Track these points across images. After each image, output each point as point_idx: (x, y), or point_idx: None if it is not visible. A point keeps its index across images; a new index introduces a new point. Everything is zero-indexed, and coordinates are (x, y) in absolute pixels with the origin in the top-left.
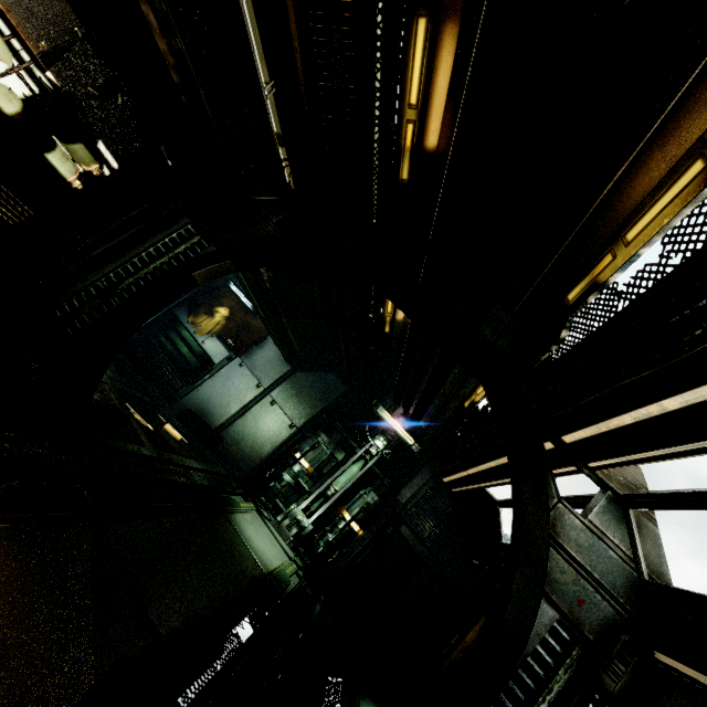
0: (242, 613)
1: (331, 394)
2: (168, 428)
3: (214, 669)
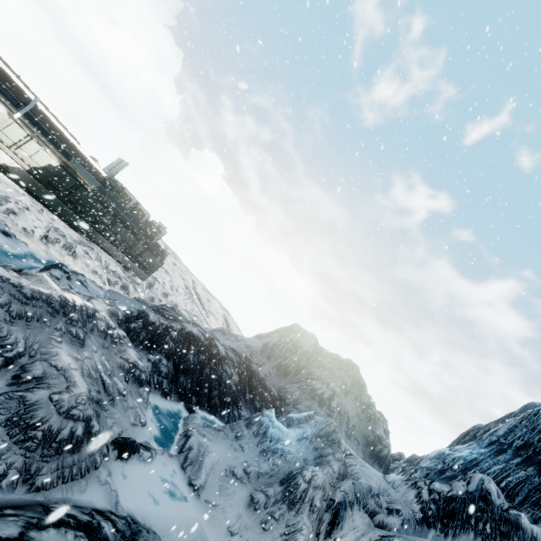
0: None
1: None
2: None
3: None
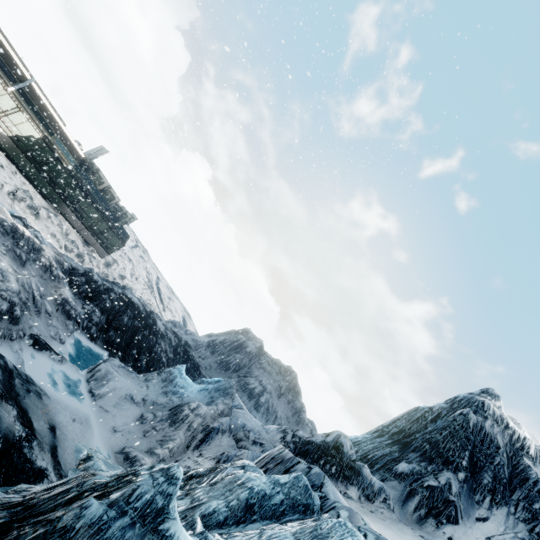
0: None
1: None
2: None
3: None
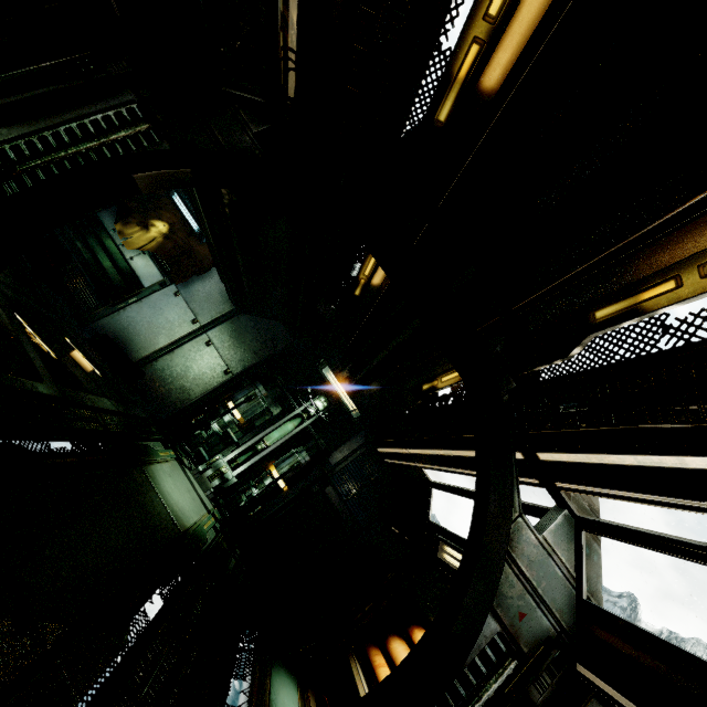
0: (152, 587)
1: (276, 345)
2: (77, 355)
3: (114, 663)
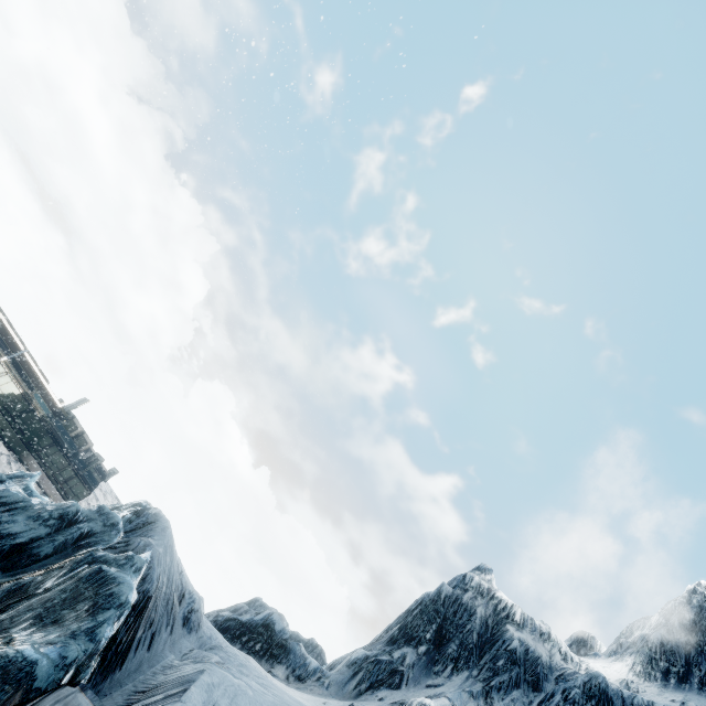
0: None
1: None
2: None
3: None
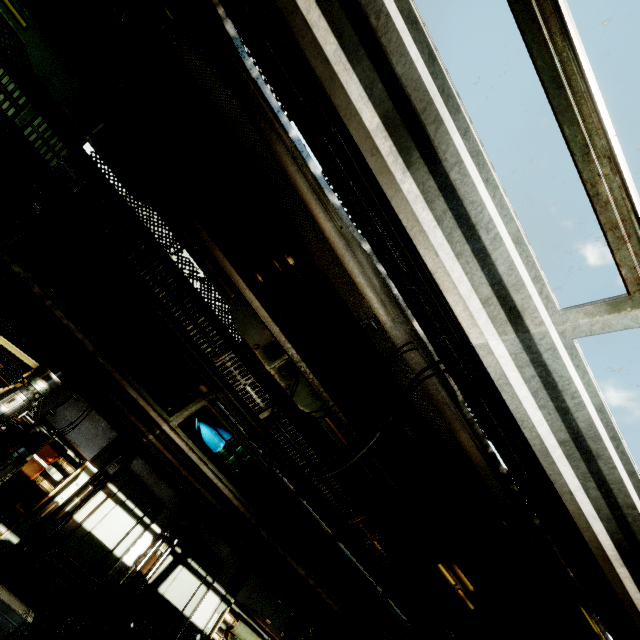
0: None
1: None
2: None
3: None
